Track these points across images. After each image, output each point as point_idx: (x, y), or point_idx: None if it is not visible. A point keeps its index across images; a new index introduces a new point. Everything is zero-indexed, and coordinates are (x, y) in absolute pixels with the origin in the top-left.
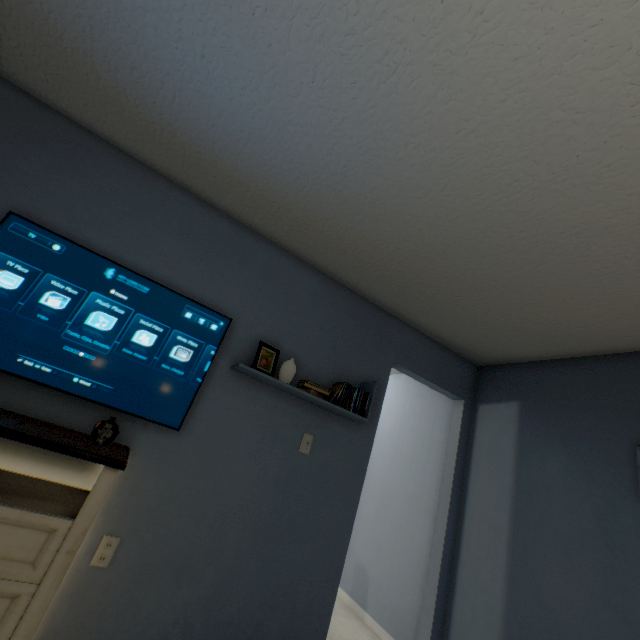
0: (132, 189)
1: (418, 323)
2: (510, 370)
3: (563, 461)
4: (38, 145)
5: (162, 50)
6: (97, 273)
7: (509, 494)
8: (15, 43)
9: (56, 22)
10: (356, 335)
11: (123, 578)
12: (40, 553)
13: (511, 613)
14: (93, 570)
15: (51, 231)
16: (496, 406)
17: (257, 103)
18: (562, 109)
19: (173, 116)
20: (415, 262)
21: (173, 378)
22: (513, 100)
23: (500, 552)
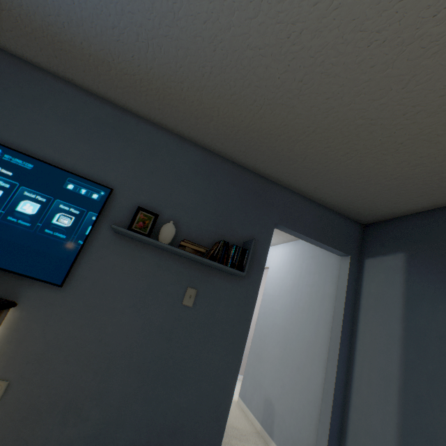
0: (21, 85)
1: (298, 187)
2: (395, 224)
3: None
4: None
5: None
6: None
7: (398, 343)
8: None
9: None
10: (237, 200)
11: (11, 417)
12: None
13: None
14: None
15: None
16: (382, 259)
17: None
18: None
19: None
20: (275, 114)
21: (55, 241)
22: None
23: (391, 401)
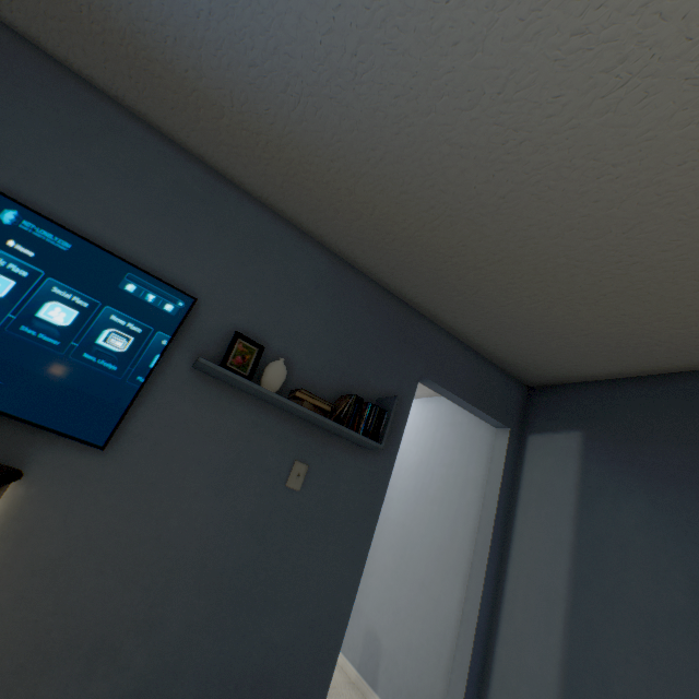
0: (58, 107)
1: (455, 326)
2: (571, 391)
3: (644, 510)
4: None
5: None
6: None
7: (568, 552)
8: None
9: None
10: (373, 336)
11: None
12: None
13: None
14: None
15: None
16: (551, 437)
17: None
18: None
19: None
20: (455, 229)
21: (100, 374)
22: None
23: (554, 629)
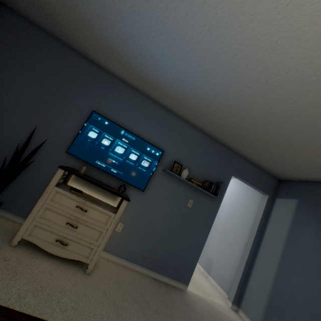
0: (130, 99)
1: (248, 157)
2: (296, 184)
3: (314, 230)
4: (100, 84)
5: (147, 52)
6: (118, 132)
7: (284, 240)
8: (96, 49)
9: (111, 44)
10: (216, 160)
11: (124, 237)
12: (107, 221)
13: (275, 288)
14: (116, 232)
15: (105, 117)
16: (285, 200)
17: (181, 69)
18: (316, 76)
19: (148, 73)
20: (247, 131)
21: (142, 172)
22: (292, 72)
23: (274, 263)
